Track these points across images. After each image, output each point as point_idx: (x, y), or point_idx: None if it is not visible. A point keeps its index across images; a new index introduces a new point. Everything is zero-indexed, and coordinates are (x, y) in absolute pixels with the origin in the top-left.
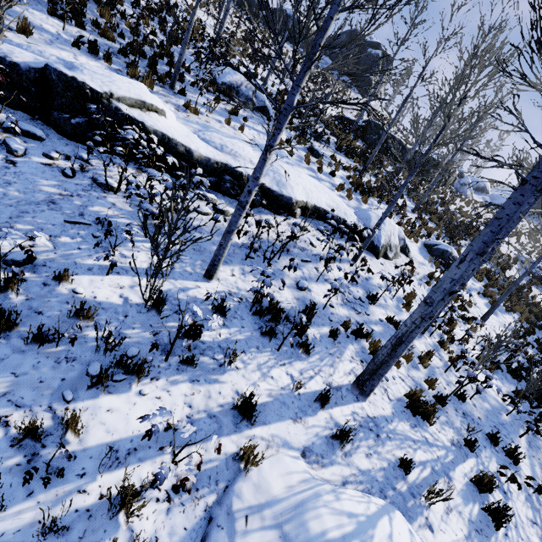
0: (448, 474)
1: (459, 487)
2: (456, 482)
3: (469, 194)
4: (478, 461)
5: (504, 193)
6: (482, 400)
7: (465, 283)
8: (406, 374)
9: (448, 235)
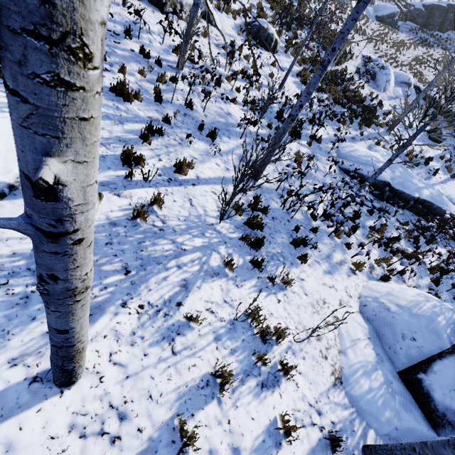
0: (122, 122)
1: (128, 128)
2: (127, 126)
3: (348, 0)
4: (170, 130)
5: (391, 4)
6: (219, 117)
7: (197, 3)
8: (134, 82)
9: (278, 19)
